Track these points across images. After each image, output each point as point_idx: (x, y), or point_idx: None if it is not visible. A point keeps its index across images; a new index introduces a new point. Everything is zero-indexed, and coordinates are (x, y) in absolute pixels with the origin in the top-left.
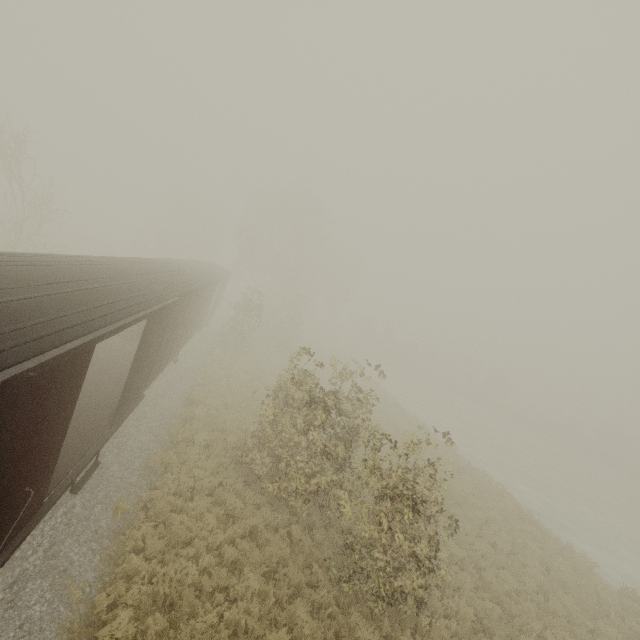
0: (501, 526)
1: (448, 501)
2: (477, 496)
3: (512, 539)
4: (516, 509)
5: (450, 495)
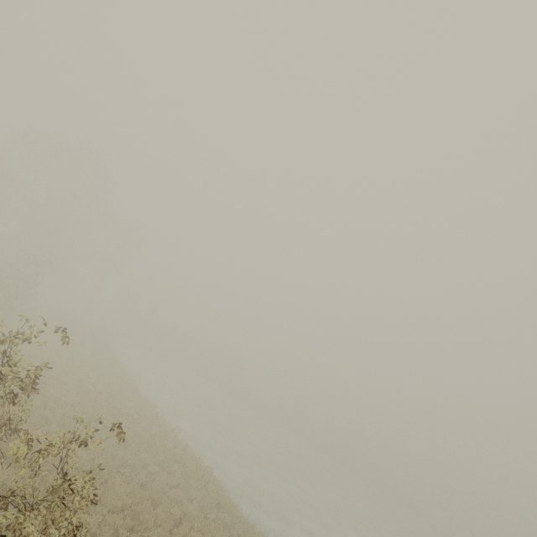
0: (195, 522)
1: (141, 504)
2: (181, 487)
3: (201, 536)
4: (216, 494)
5: (150, 493)
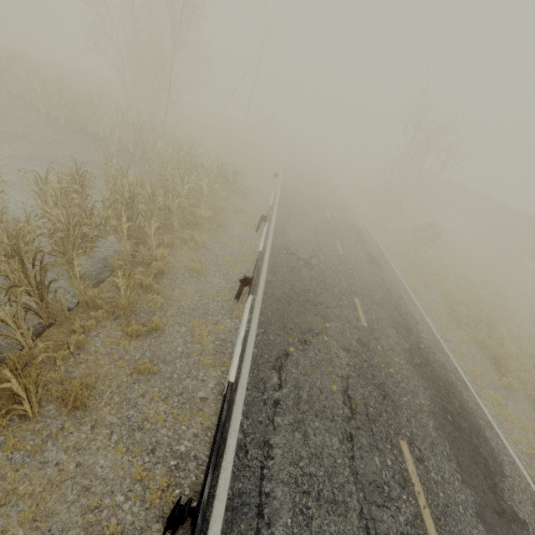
0: None
1: None
2: None
3: None
4: None
5: None
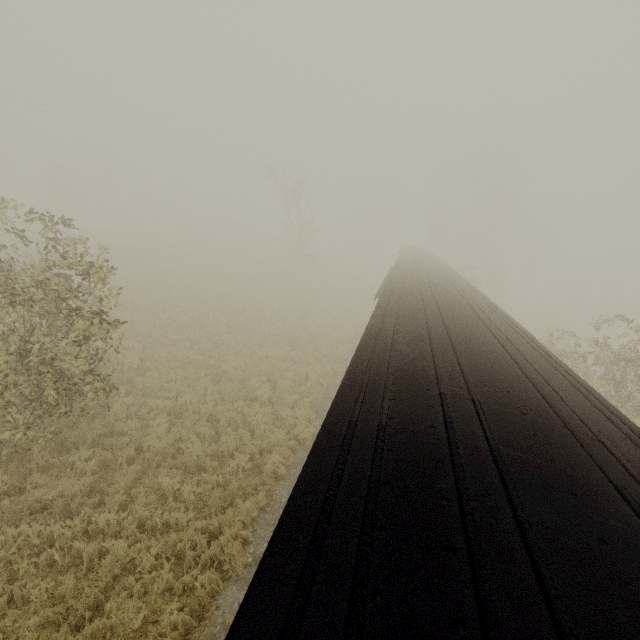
0: None
1: None
2: None
3: None
4: None
5: None
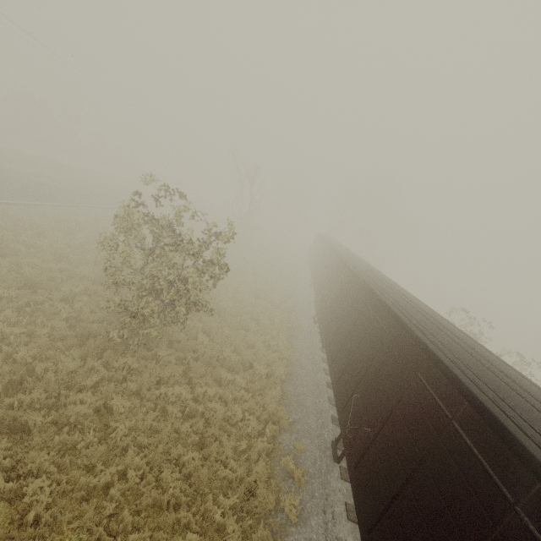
0: None
1: None
2: None
3: None
4: None
5: None
